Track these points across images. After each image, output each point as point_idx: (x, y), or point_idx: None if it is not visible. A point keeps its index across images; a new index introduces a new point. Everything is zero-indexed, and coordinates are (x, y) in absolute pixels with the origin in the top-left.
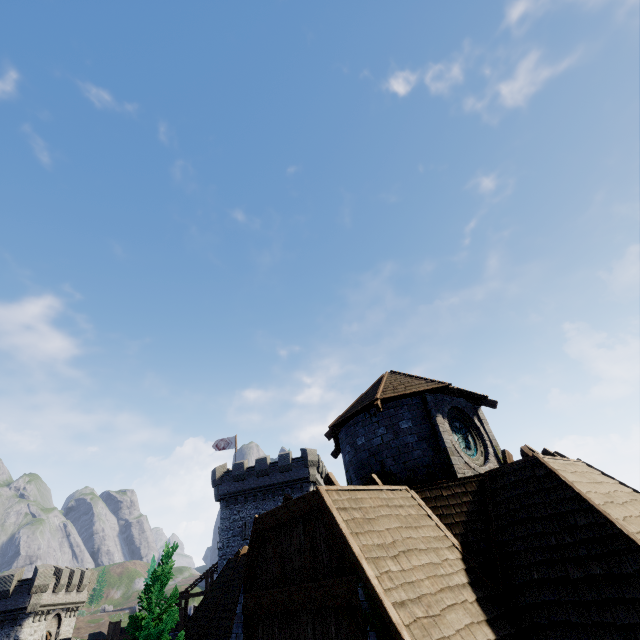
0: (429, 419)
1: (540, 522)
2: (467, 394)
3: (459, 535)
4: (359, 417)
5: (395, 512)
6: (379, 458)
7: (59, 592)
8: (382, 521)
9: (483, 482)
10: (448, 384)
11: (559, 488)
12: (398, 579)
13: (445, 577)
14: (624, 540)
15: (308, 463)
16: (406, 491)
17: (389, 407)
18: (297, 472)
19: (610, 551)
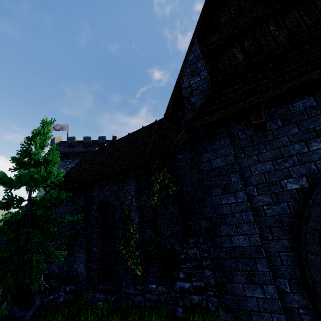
0: None
1: None
2: None
3: None
4: None
5: None
6: None
7: None
8: None
9: None
10: None
11: None
12: None
13: None
14: None
15: None
16: None
17: None
18: None
19: None
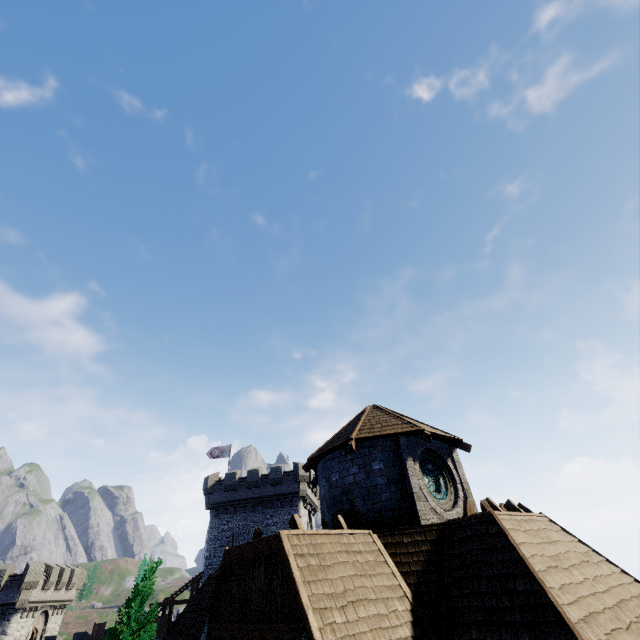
0: (400, 462)
1: (486, 581)
2: (441, 437)
3: (412, 585)
4: (335, 453)
5: (353, 558)
6: (350, 497)
7: (48, 589)
8: (337, 568)
9: (443, 531)
10: (421, 428)
11: (507, 549)
12: (341, 631)
13: (389, 629)
14: (553, 611)
15: (299, 478)
16: (369, 535)
17: (364, 446)
18: (288, 486)
19: (540, 620)
